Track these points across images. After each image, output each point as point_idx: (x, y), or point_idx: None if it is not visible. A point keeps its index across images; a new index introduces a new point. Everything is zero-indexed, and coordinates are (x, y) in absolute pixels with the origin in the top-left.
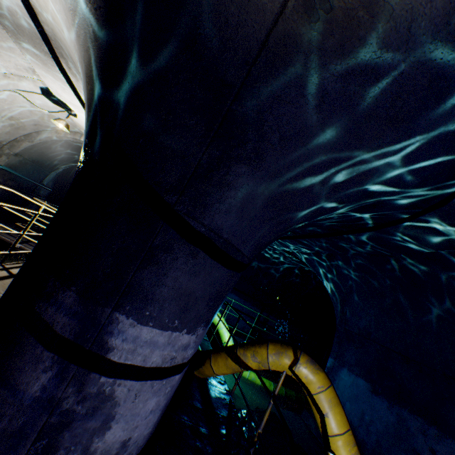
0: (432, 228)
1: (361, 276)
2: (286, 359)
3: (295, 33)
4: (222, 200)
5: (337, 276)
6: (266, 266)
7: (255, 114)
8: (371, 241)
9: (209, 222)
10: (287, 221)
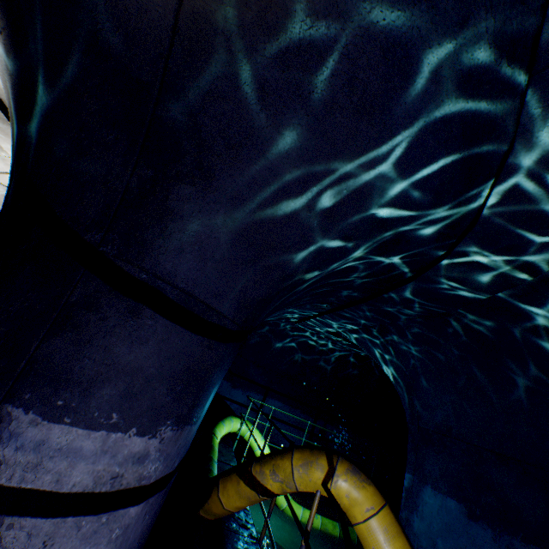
0: (476, 261)
1: (423, 350)
2: (317, 471)
3: (206, 12)
4: (166, 234)
5: (396, 355)
6: (313, 357)
7: (187, 118)
8: (416, 296)
9: (152, 265)
10: (279, 266)
